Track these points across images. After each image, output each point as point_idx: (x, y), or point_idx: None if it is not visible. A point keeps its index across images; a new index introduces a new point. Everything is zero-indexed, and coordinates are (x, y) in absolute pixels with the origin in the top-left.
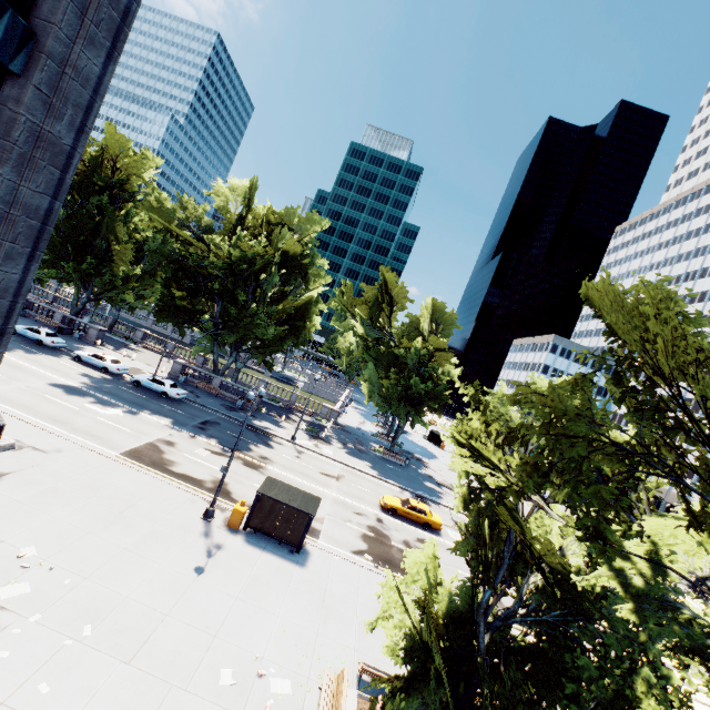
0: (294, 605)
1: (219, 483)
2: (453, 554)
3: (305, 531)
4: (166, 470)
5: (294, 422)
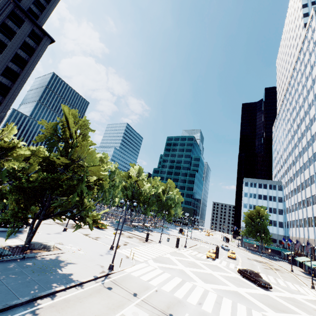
0: None
1: None
2: (96, 231)
3: None
4: None
5: None
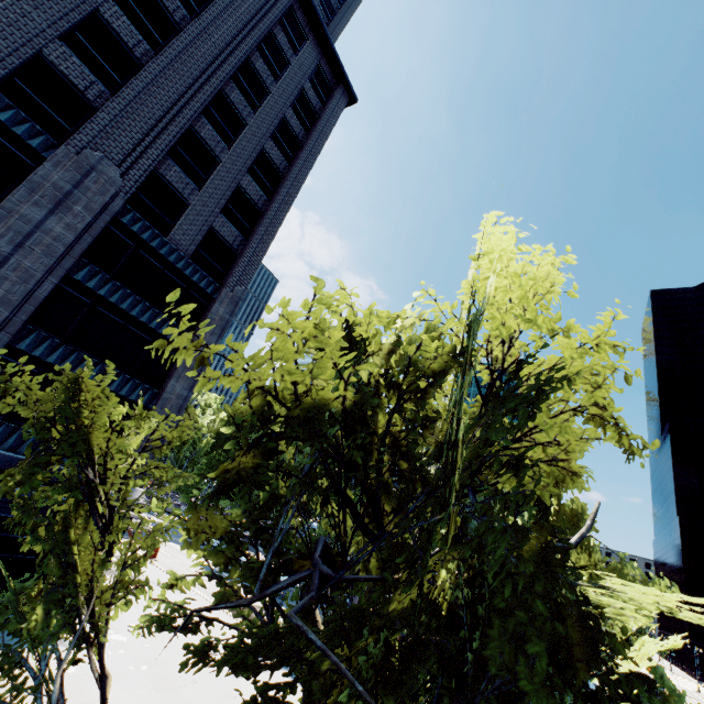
0: None
1: None
2: None
3: None
4: None
5: None
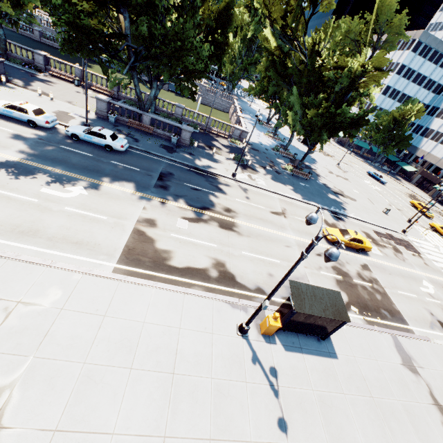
0: (362, 421)
1: (218, 265)
2: (385, 273)
3: (335, 330)
4: (171, 269)
5: (220, 150)
